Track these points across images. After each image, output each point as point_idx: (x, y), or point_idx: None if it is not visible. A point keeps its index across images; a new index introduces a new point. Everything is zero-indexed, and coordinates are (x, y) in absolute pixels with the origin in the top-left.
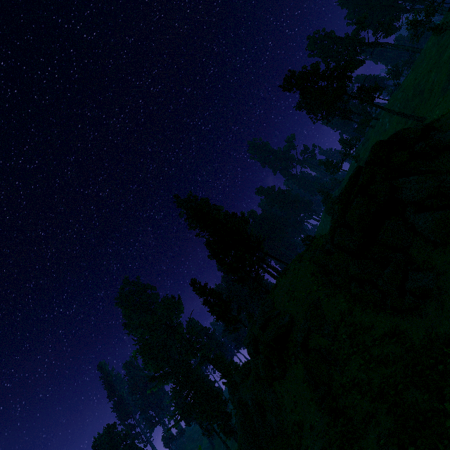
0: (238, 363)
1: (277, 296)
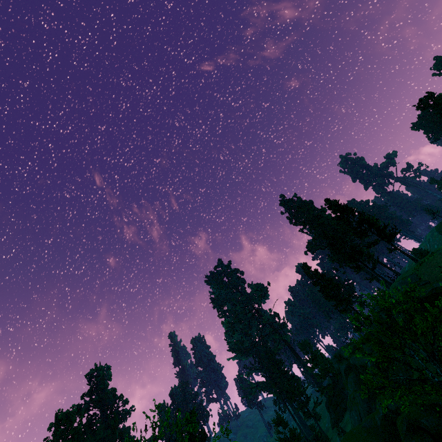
0: (323, 354)
1: (423, 271)
